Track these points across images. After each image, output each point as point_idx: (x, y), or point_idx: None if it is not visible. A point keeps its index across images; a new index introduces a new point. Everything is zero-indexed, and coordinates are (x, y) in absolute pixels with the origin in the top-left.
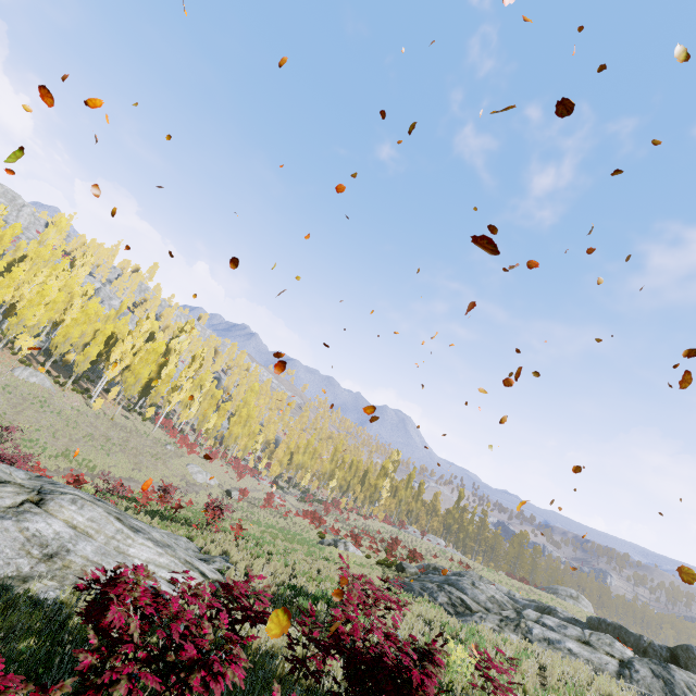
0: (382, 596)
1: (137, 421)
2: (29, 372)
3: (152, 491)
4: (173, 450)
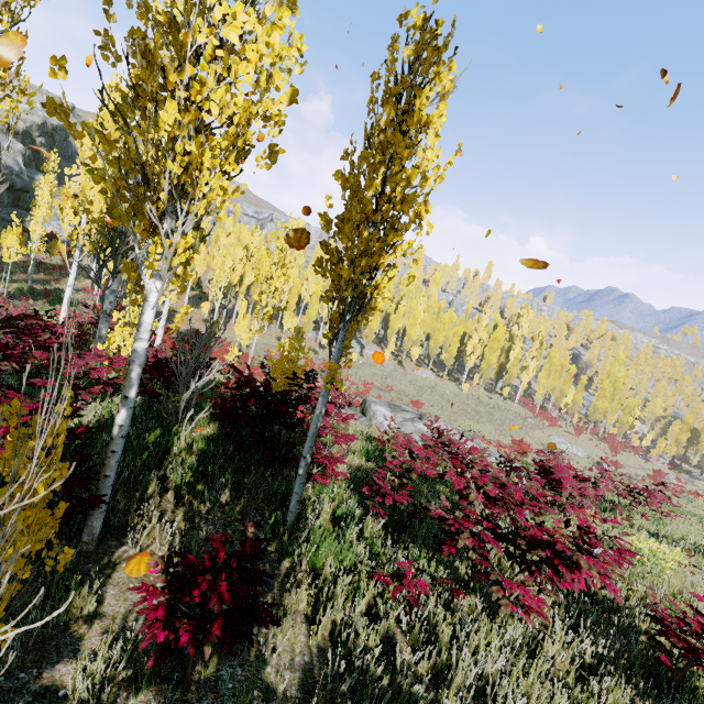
0: (643, 490)
1: (498, 400)
2: (421, 371)
3: (509, 446)
4: (533, 423)
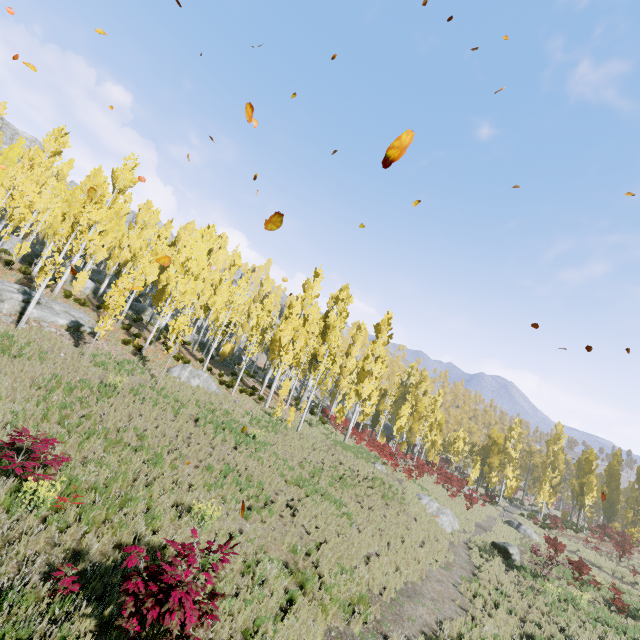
0: None
1: (320, 426)
2: (189, 371)
3: None
4: (384, 471)
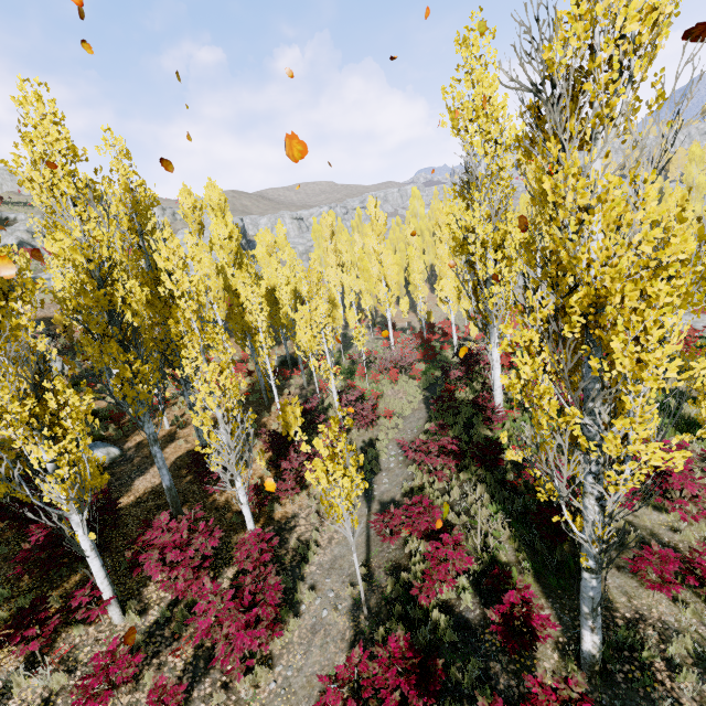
0: None
1: None
2: None
3: None
4: None
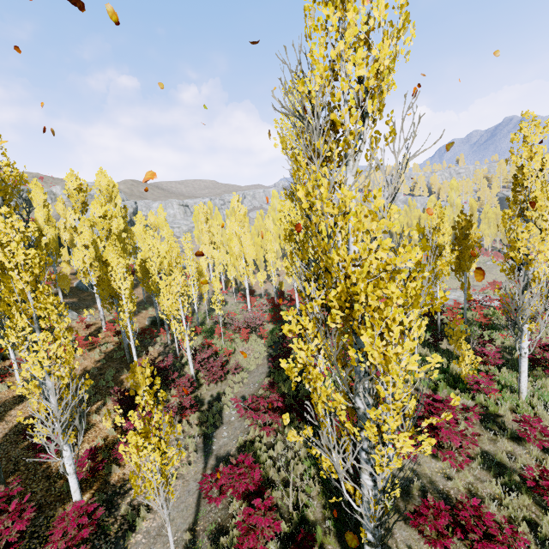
0: None
1: None
2: None
3: (486, 287)
4: (492, 264)
